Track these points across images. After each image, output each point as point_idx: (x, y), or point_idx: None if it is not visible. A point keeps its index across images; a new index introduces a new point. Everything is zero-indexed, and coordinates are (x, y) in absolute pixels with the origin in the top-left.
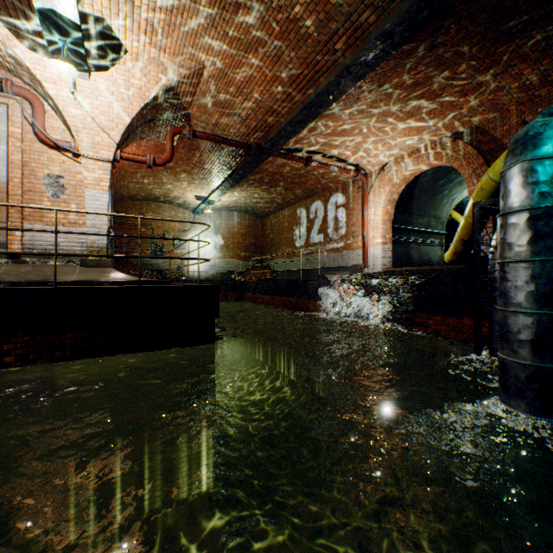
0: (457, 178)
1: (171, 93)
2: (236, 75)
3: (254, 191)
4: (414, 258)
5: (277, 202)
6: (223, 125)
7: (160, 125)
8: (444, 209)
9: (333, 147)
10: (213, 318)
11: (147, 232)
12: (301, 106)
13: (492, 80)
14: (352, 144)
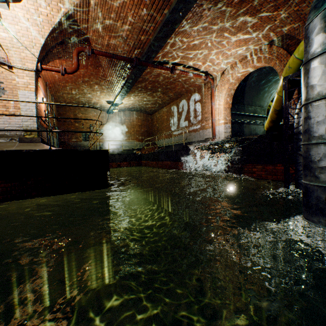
0: (274, 78)
1: (71, 20)
2: (113, 2)
3: (143, 96)
4: (246, 133)
5: (159, 103)
6: (112, 45)
7: (70, 47)
8: (265, 100)
9: (189, 59)
10: (106, 172)
11: (79, 126)
12: (161, 24)
13: None
14: (201, 56)
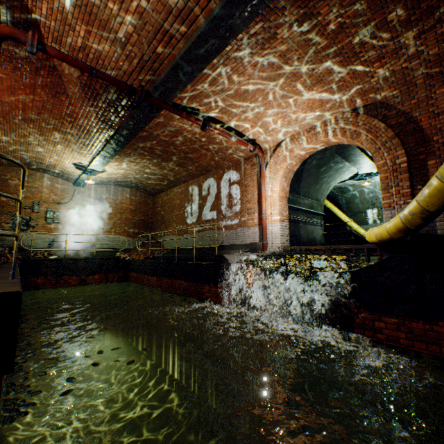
0: (336, 165)
1: None
2: None
3: (144, 163)
4: (303, 237)
5: (169, 179)
6: (94, 52)
7: None
8: (323, 193)
9: (232, 114)
10: None
11: (9, 201)
12: (204, 24)
13: (415, 40)
14: (252, 113)
